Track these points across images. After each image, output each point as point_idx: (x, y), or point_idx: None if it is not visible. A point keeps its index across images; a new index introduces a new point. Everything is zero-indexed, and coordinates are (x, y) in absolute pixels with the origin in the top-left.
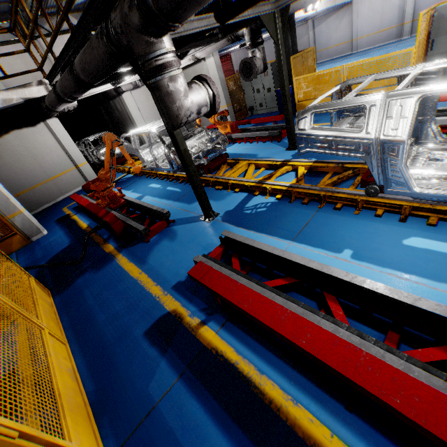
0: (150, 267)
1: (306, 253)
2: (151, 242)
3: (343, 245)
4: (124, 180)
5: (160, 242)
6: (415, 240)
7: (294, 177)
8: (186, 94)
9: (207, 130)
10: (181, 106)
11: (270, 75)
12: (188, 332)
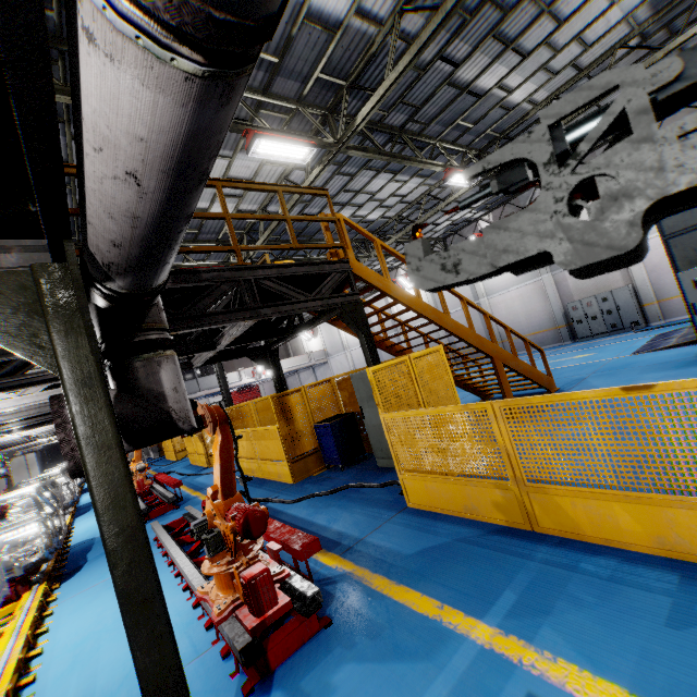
0: None
1: None
2: None
3: None
4: None
5: None
6: None
7: None
8: None
9: None
10: None
11: None
12: None
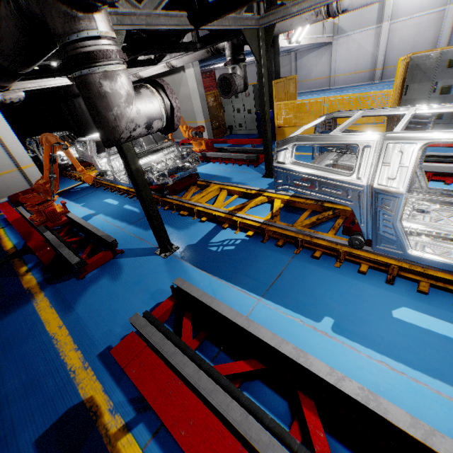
0: (76, 318)
1: (278, 317)
2: (86, 279)
3: (322, 310)
4: (77, 190)
5: (99, 279)
6: (407, 312)
7: (269, 210)
8: (129, 100)
9: (178, 146)
10: (121, 115)
11: (252, 96)
12: (101, 445)
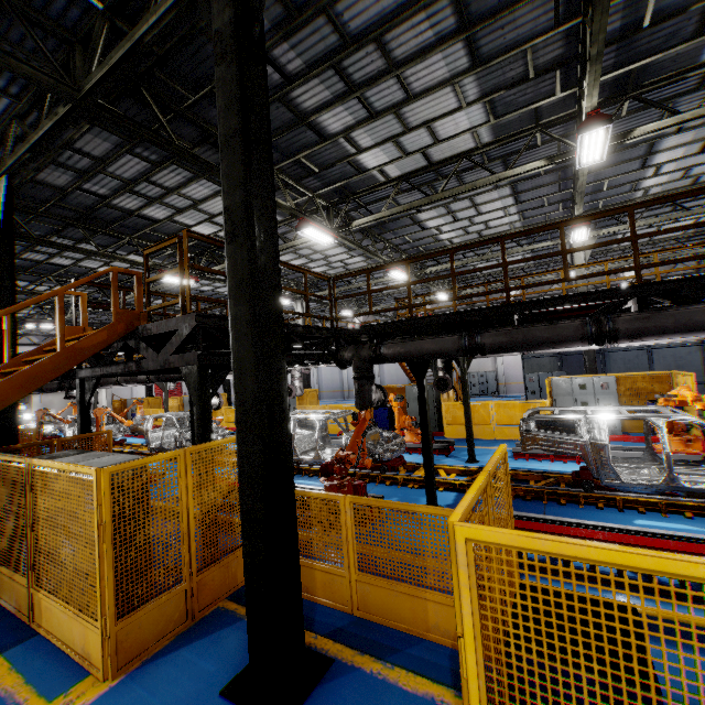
0: None
1: None
2: None
3: None
4: None
5: None
6: None
7: None
8: None
9: None
10: None
11: None
12: None
